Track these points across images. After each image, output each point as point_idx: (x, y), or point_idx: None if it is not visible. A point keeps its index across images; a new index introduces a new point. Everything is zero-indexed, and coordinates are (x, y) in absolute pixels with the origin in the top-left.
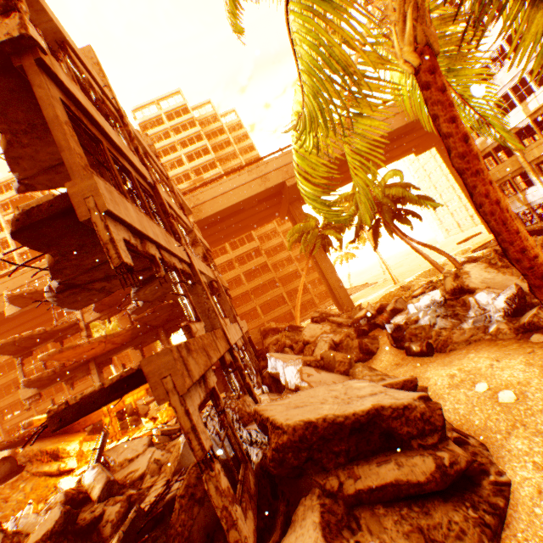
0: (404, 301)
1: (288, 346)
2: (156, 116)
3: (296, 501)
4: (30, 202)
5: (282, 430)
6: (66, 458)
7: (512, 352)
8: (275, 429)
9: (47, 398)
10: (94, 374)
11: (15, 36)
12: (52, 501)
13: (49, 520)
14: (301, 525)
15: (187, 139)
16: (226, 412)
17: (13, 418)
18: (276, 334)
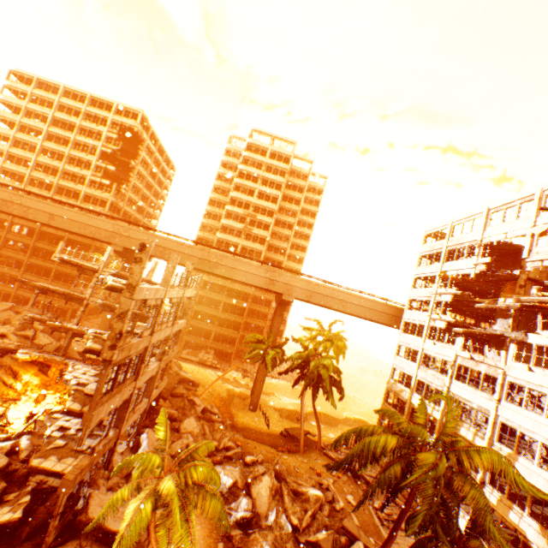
0: (242, 455)
1: (173, 417)
2: (264, 147)
3: (73, 537)
4: (73, 408)
5: (87, 515)
6: (19, 381)
7: (203, 542)
8: (86, 512)
9: (35, 273)
10: (68, 337)
11: (108, 359)
12: (6, 444)
13: (2, 462)
14: (66, 547)
15: (270, 181)
16: (81, 487)
17: (5, 267)
18: (189, 386)
